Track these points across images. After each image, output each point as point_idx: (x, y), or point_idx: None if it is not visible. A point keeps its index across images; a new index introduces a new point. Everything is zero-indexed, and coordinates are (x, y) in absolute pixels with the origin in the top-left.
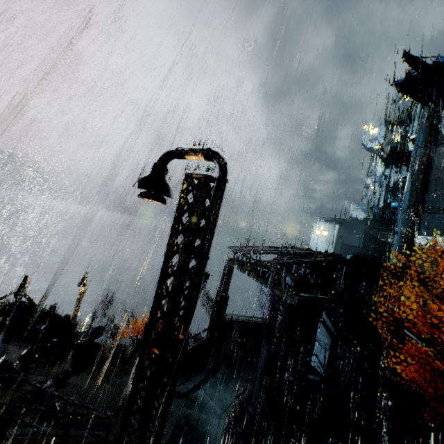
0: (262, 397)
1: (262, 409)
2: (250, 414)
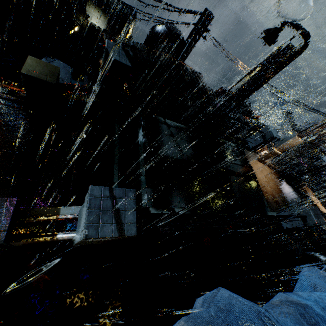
0: (325, 189)
1: (322, 190)
2: (313, 188)
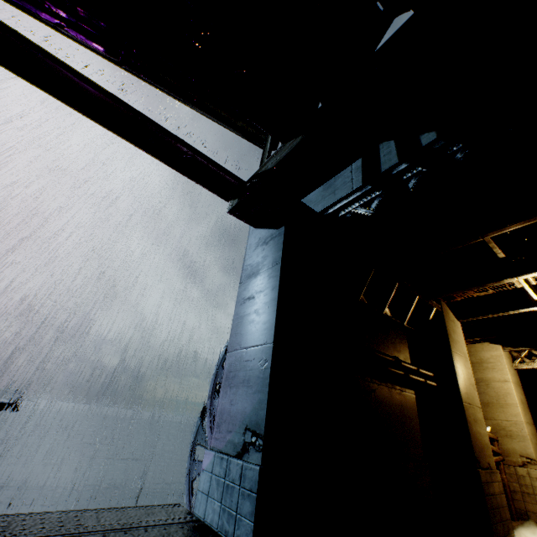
0: None
1: None
2: None
